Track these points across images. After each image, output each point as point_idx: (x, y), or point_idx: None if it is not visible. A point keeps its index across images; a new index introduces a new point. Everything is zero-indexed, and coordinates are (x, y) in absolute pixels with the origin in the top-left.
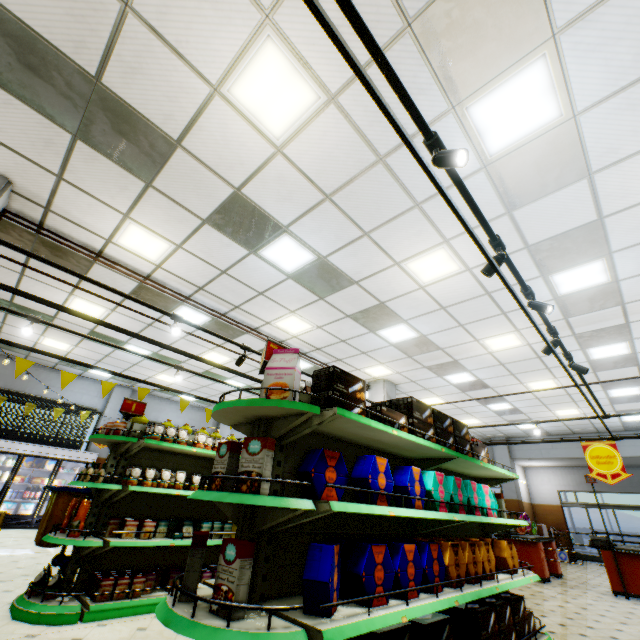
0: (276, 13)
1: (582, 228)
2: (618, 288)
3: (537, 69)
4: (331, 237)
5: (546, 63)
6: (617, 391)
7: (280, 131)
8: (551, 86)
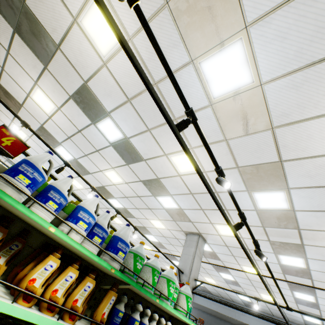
0: (14, 121)
1: (102, 187)
2: (129, 211)
3: (62, 147)
4: (47, 165)
5: (63, 147)
6: (175, 262)
7: (24, 138)
8: (67, 151)
